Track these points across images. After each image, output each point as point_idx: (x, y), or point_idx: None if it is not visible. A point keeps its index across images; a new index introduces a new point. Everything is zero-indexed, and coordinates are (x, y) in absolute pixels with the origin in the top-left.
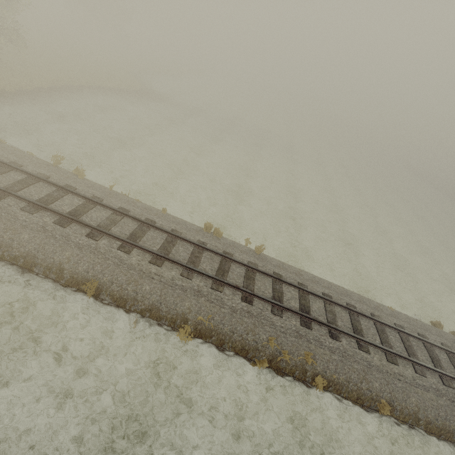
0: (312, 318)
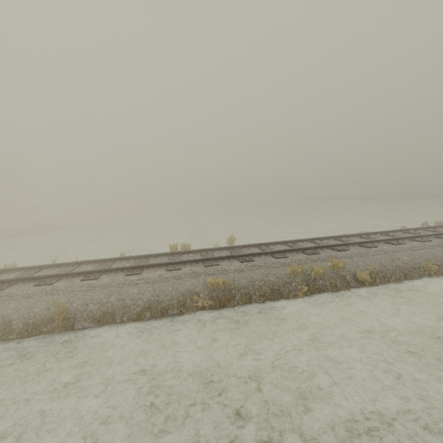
0: (312, 247)
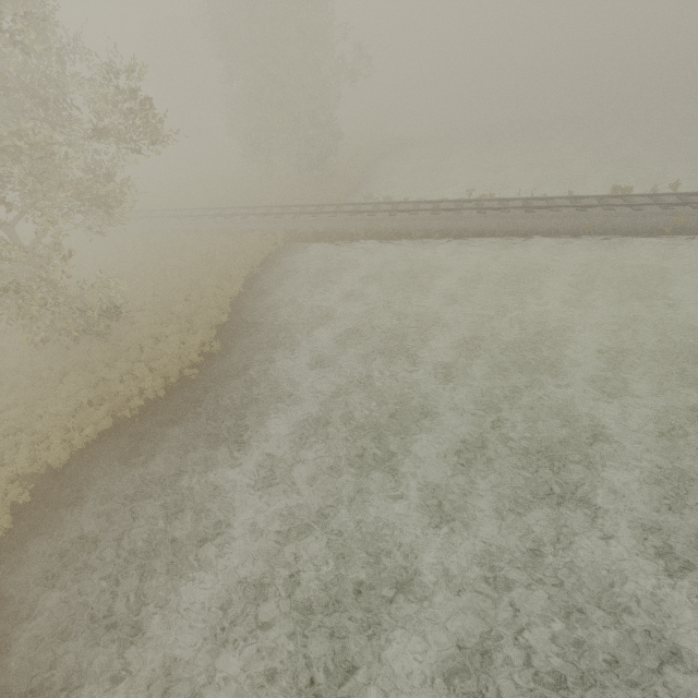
0: None
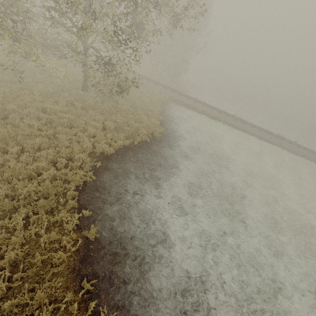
0: None
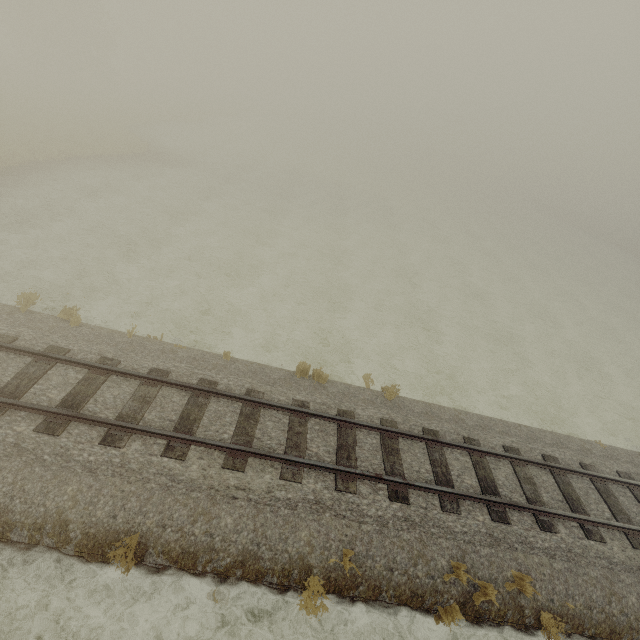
0: (506, 503)
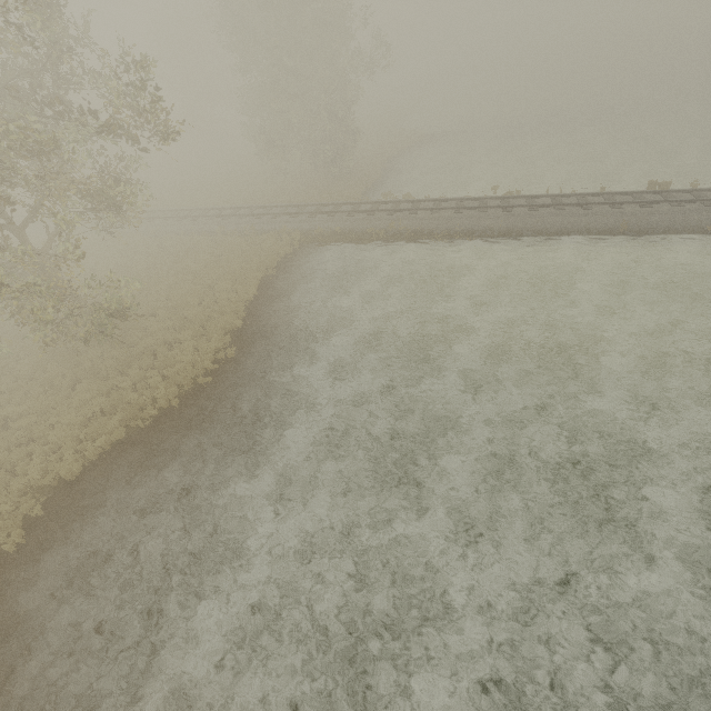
0: None
